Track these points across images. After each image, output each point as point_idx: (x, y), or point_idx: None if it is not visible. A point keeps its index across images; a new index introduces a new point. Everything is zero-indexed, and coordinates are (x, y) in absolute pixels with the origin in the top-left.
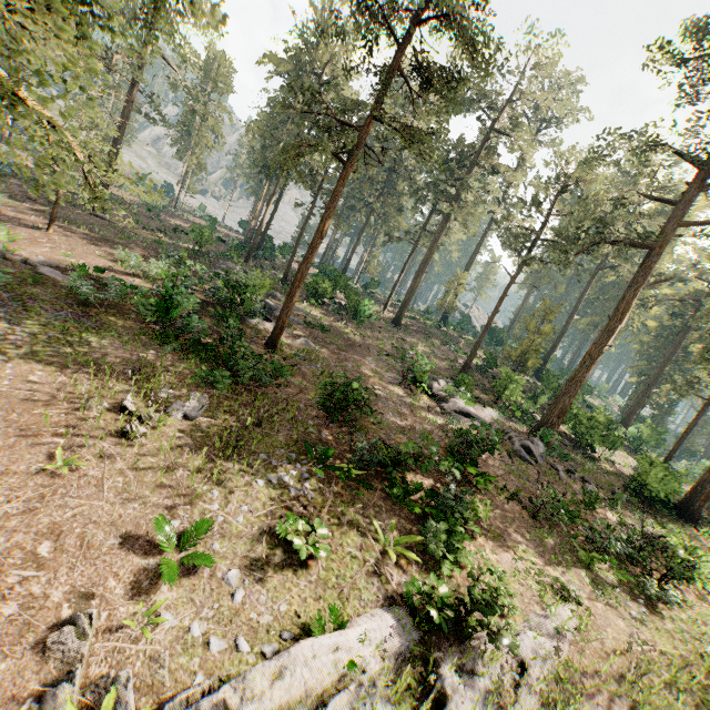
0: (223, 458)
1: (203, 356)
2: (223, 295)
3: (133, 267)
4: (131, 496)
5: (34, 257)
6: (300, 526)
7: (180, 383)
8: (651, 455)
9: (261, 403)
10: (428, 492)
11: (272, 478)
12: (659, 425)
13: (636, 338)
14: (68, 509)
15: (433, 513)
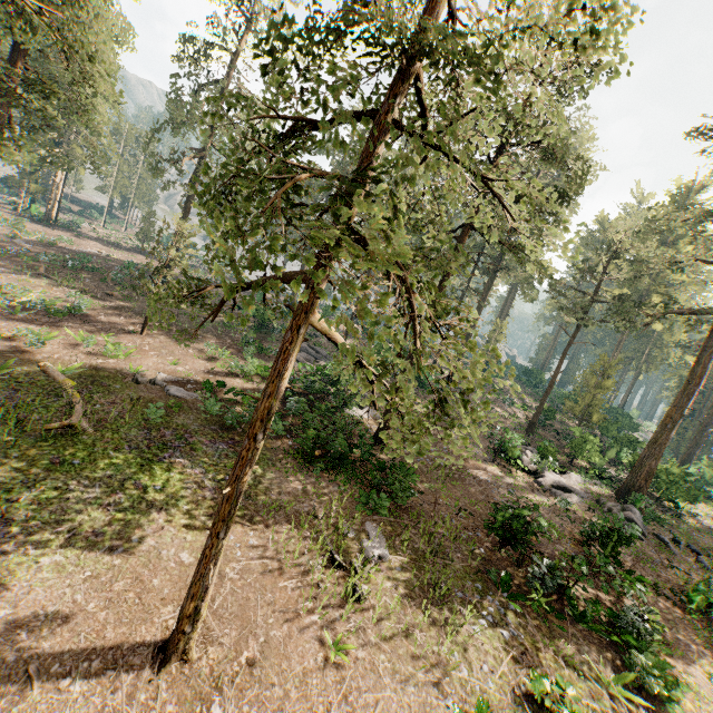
0: (434, 605)
1: (350, 475)
2: (316, 386)
3: (235, 369)
4: (401, 676)
5: (158, 376)
6: (547, 686)
7: (350, 514)
8: (712, 494)
9: (426, 526)
10: (609, 611)
11: (483, 623)
12: (706, 456)
13: (675, 374)
14: (371, 707)
15: (631, 641)
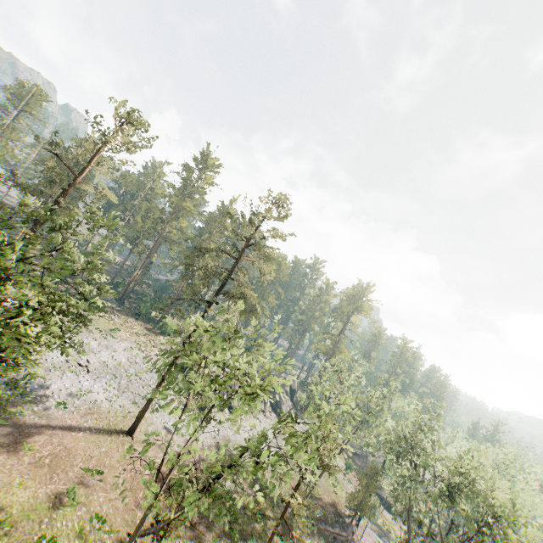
0: None
1: None
2: None
3: None
4: None
5: None
6: None
7: None
8: None
9: None
10: None
11: None
12: None
13: None
14: None
15: None
